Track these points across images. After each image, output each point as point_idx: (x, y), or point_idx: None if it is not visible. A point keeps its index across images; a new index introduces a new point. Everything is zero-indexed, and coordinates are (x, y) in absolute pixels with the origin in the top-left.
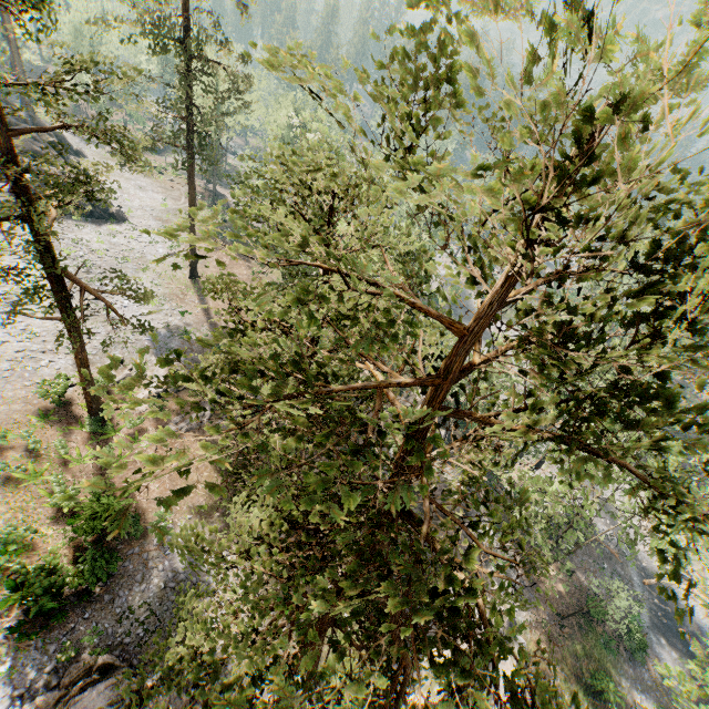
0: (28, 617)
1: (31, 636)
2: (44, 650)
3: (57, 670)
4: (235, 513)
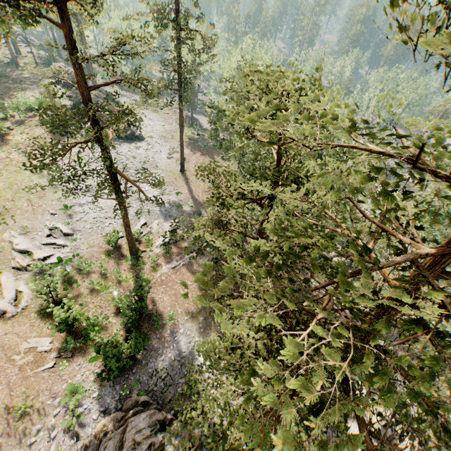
0: (105, 368)
1: (107, 379)
2: (114, 388)
3: (120, 400)
4: (212, 318)
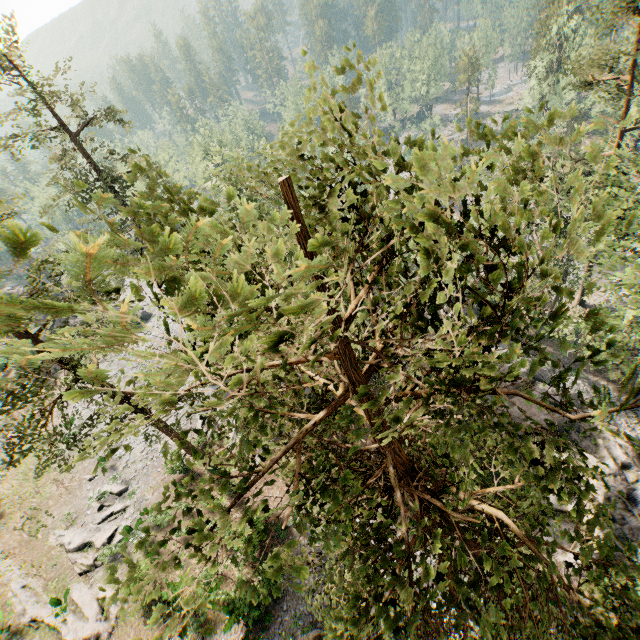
0: (248, 626)
1: (257, 638)
2: None
3: None
4: None
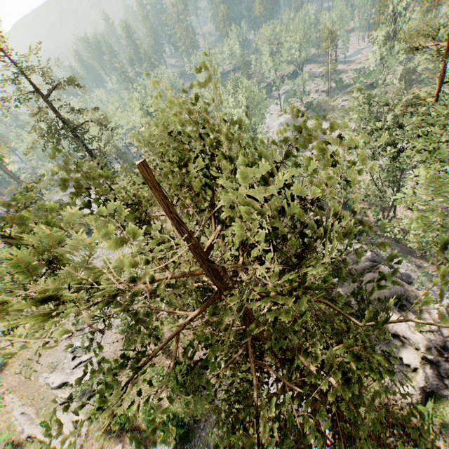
0: (176, 440)
1: (183, 448)
2: None
3: None
4: None
